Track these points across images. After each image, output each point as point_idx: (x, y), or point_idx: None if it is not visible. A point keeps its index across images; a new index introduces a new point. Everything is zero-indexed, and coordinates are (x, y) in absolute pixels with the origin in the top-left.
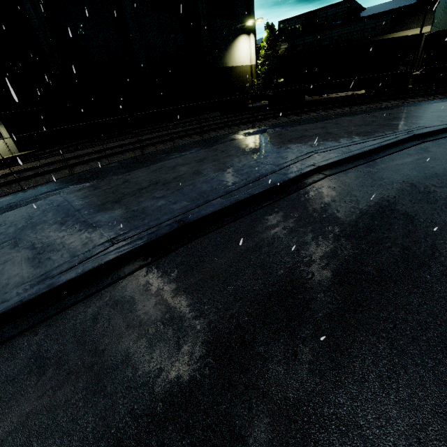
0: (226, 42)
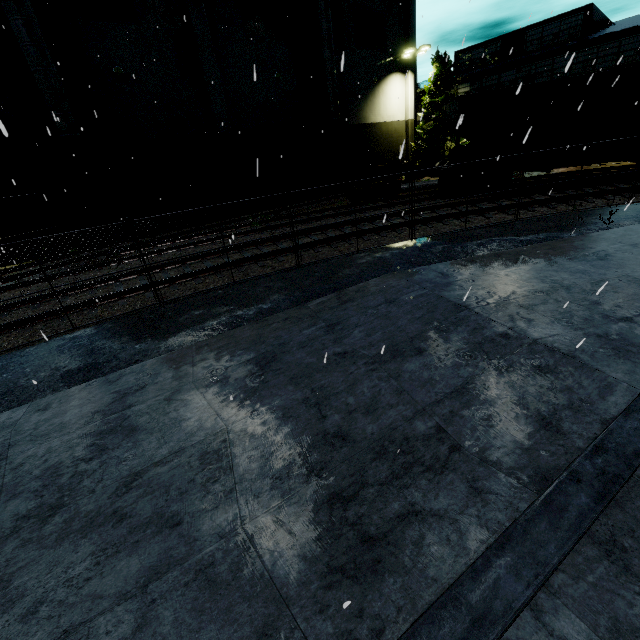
0: (367, 86)
